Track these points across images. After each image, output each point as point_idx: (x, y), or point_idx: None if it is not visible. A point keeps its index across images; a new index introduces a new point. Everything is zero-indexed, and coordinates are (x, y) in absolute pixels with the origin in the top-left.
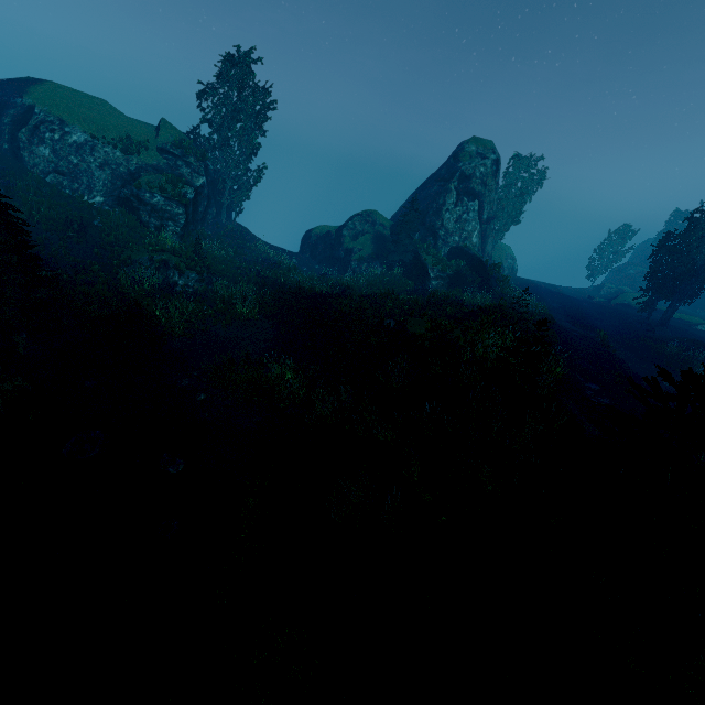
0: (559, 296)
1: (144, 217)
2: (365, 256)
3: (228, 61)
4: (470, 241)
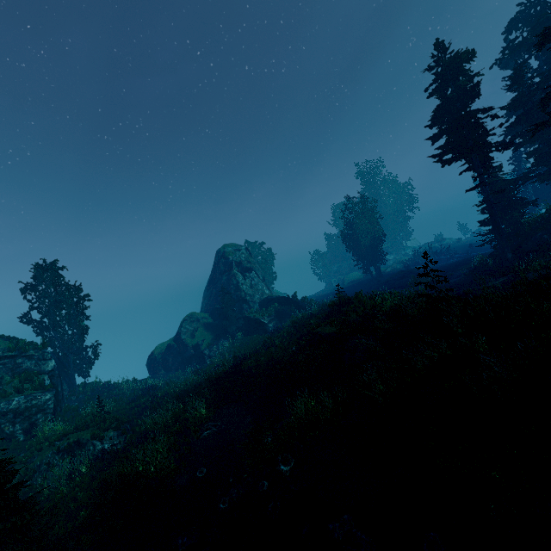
0: (324, 296)
1: (7, 429)
2: (210, 341)
3: (38, 270)
4: (265, 293)
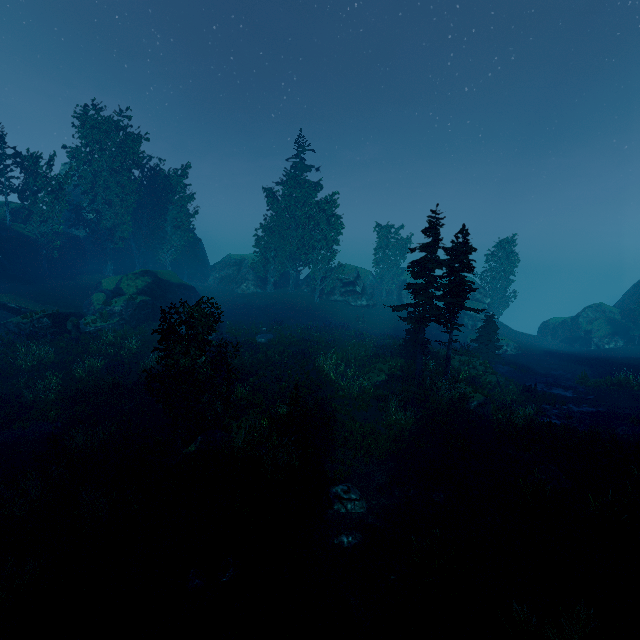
0: None
1: (466, 321)
2: (604, 333)
3: (500, 241)
4: None
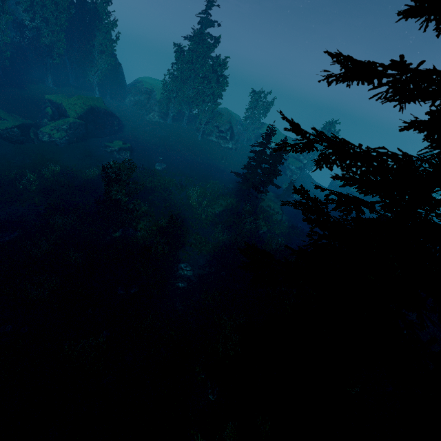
0: None
1: (287, 172)
2: (359, 196)
3: (328, 123)
4: None
